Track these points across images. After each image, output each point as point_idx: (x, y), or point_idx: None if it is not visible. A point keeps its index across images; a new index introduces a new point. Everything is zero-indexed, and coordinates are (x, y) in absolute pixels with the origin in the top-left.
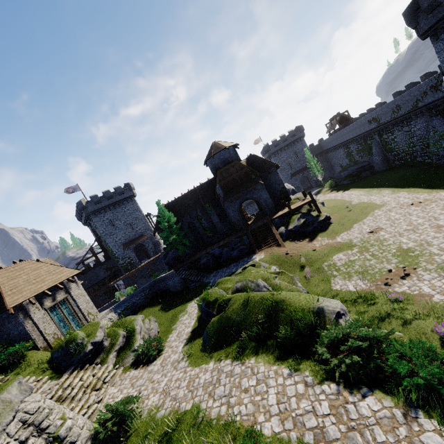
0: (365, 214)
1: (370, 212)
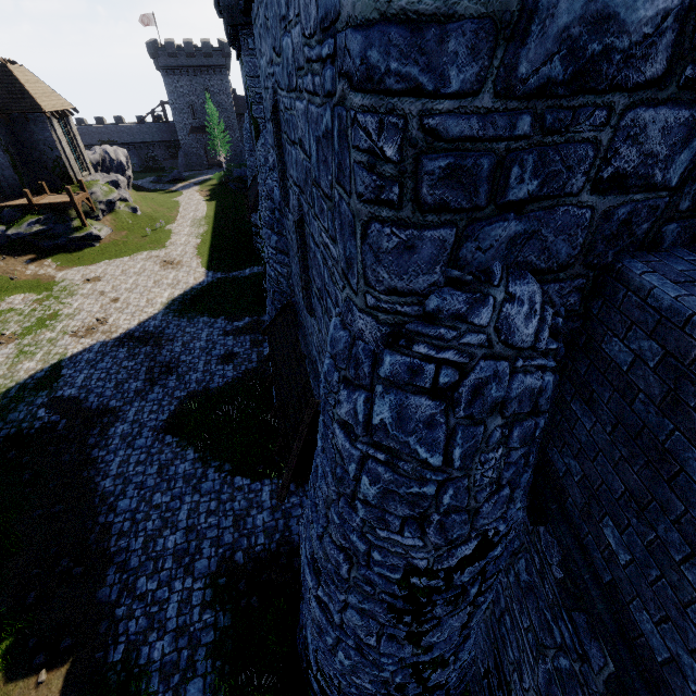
0: (137, 251)
1: (141, 251)
